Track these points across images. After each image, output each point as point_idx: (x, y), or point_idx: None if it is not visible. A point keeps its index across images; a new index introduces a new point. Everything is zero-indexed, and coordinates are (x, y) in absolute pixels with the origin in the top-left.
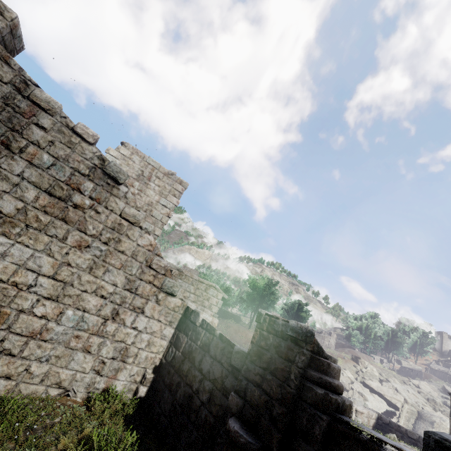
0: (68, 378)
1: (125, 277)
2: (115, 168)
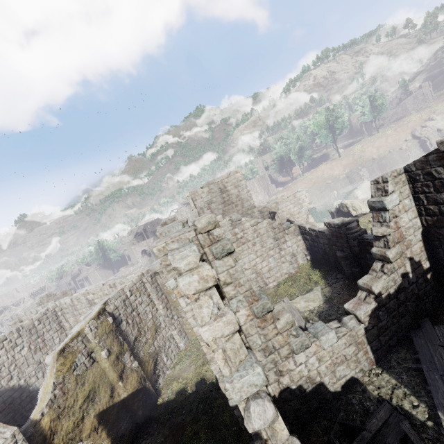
0: (286, 271)
1: (272, 239)
2: (235, 217)
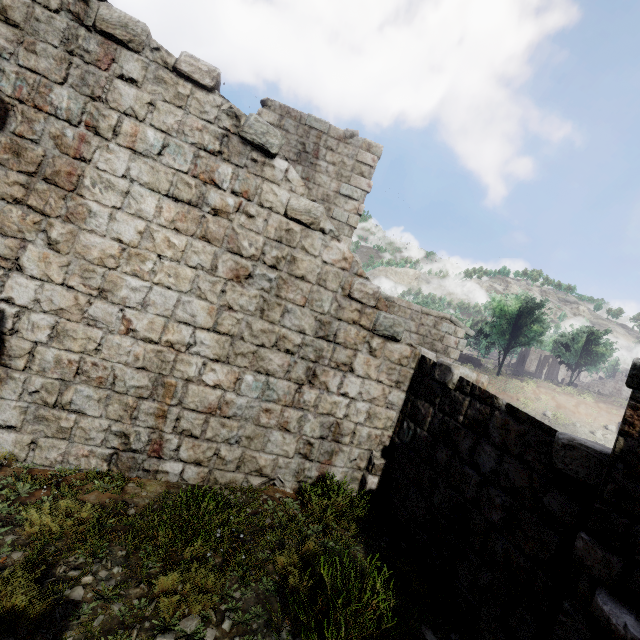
0: (268, 464)
1: (315, 319)
2: (259, 127)
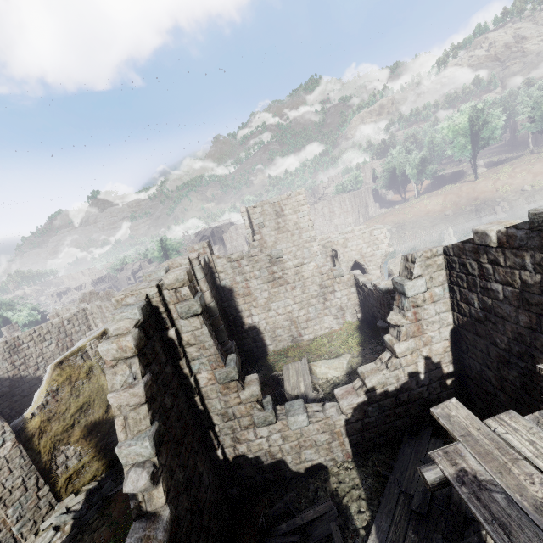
0: (328, 325)
1: (317, 285)
2: (276, 254)
